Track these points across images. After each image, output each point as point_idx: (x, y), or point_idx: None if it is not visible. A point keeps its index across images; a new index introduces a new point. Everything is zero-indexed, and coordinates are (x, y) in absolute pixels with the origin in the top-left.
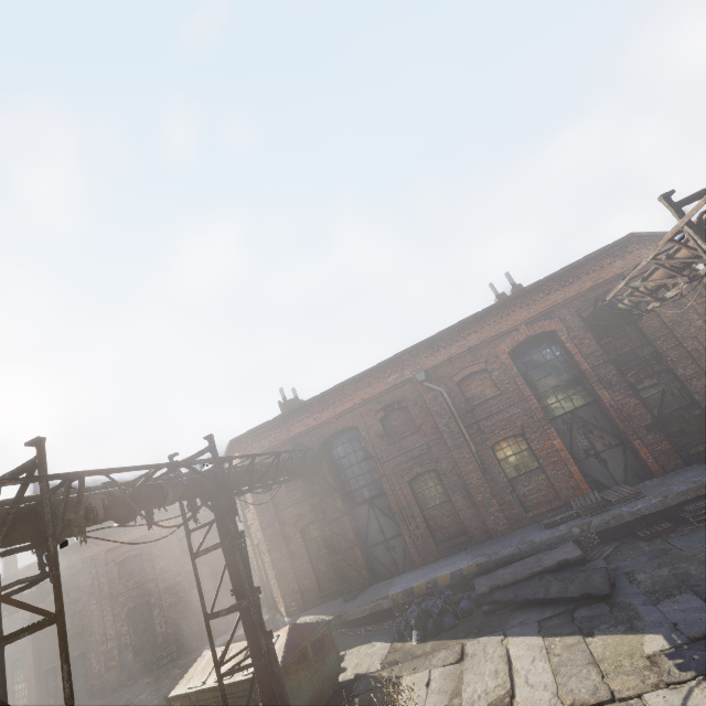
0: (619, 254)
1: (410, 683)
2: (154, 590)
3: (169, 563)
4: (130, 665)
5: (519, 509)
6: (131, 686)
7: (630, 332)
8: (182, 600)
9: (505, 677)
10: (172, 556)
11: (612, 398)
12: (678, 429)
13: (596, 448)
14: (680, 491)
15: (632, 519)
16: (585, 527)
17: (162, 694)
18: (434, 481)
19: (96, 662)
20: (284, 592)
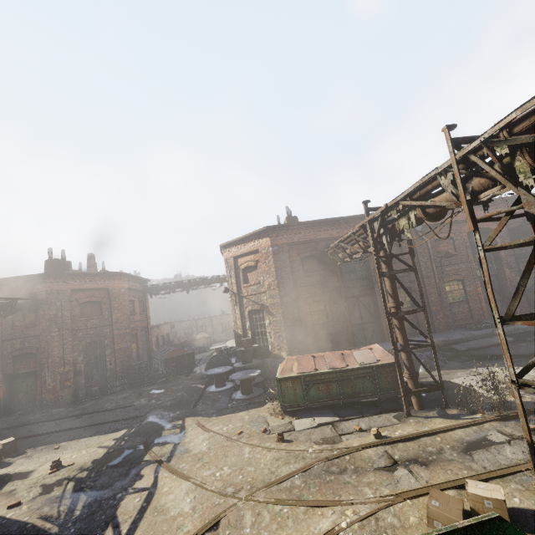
0: None
1: (461, 380)
2: (109, 334)
3: (123, 316)
4: (82, 388)
5: (451, 320)
6: (98, 401)
7: None
8: (129, 348)
9: (532, 376)
10: (125, 312)
11: (510, 274)
12: (532, 298)
13: None
14: None
15: (522, 331)
16: None
17: (170, 400)
18: (405, 294)
19: (51, 380)
20: (290, 342)
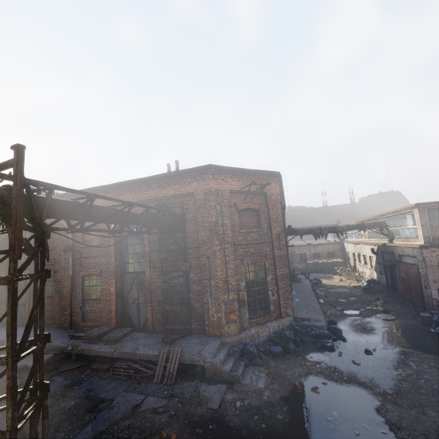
0: (197, 177)
1: None
2: None
3: None
4: None
5: (80, 318)
6: None
7: (180, 237)
8: None
9: None
10: None
11: (151, 275)
12: (175, 310)
13: (139, 300)
14: (123, 351)
15: (95, 355)
16: (74, 348)
17: None
18: (53, 283)
19: None
20: None
